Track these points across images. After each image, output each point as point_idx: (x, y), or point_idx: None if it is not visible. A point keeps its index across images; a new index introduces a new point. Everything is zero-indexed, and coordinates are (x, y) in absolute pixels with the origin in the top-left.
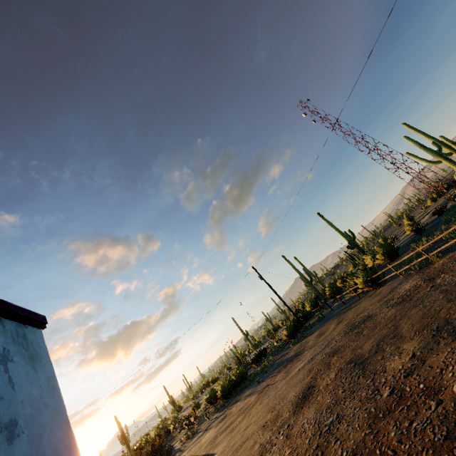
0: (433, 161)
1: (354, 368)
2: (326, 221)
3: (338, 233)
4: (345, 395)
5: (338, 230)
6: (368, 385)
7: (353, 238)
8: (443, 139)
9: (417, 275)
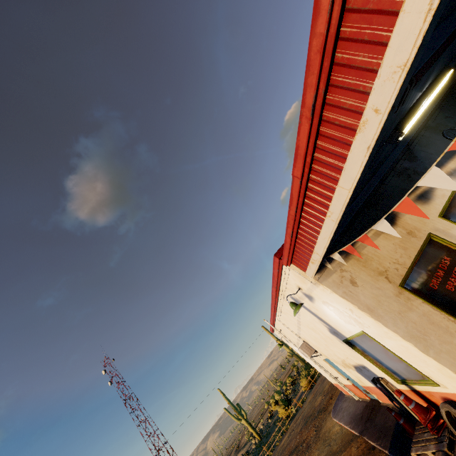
0: (238, 418)
1: (306, 421)
2: None
3: None
4: (313, 416)
5: None
6: (317, 407)
7: None
8: (239, 405)
9: (283, 438)
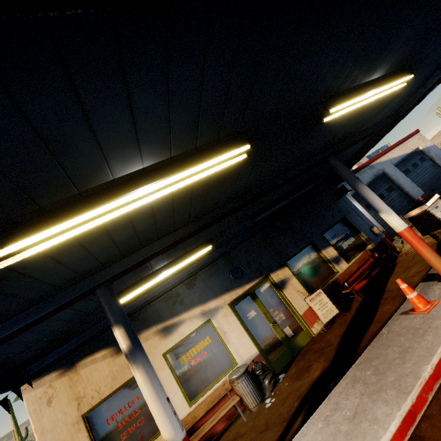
0: None
1: None
2: (12, 412)
3: (14, 429)
4: None
5: (17, 424)
6: None
7: (26, 437)
8: None
9: None
